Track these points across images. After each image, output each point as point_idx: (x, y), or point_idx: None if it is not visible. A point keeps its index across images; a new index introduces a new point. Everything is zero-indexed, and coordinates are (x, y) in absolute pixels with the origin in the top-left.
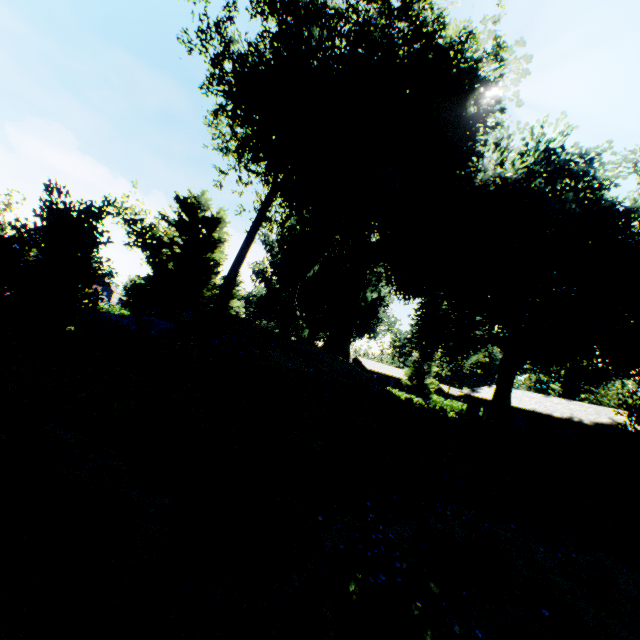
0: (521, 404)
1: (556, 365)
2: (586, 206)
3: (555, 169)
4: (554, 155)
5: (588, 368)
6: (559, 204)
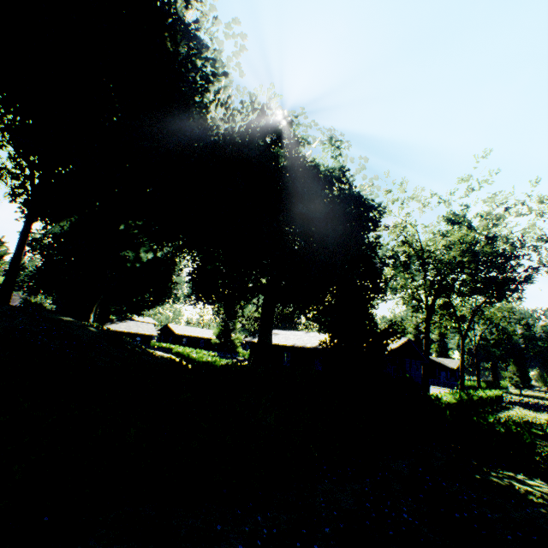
0: (286, 342)
1: (303, 304)
2: (292, 160)
3: (265, 125)
4: (264, 114)
5: (324, 303)
6: (275, 158)
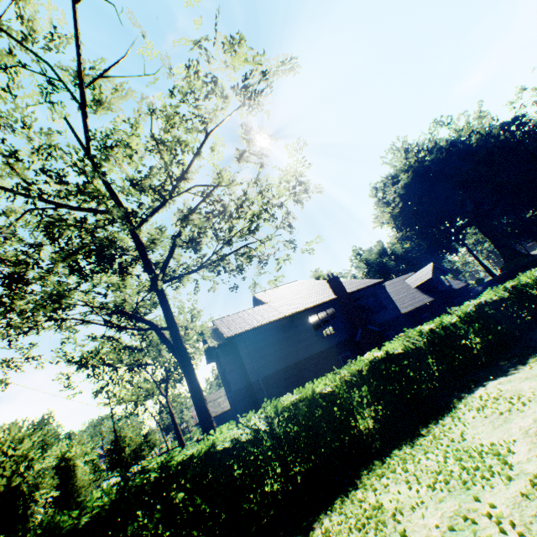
0: None
1: None
2: None
3: None
4: None
5: None
6: None
